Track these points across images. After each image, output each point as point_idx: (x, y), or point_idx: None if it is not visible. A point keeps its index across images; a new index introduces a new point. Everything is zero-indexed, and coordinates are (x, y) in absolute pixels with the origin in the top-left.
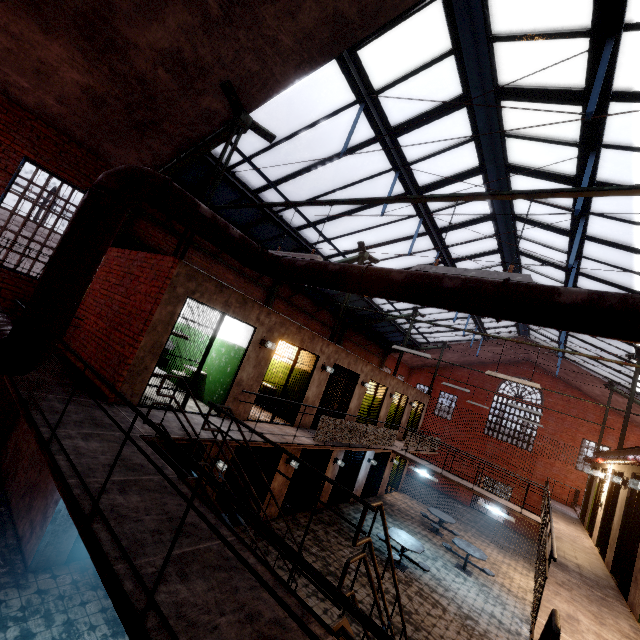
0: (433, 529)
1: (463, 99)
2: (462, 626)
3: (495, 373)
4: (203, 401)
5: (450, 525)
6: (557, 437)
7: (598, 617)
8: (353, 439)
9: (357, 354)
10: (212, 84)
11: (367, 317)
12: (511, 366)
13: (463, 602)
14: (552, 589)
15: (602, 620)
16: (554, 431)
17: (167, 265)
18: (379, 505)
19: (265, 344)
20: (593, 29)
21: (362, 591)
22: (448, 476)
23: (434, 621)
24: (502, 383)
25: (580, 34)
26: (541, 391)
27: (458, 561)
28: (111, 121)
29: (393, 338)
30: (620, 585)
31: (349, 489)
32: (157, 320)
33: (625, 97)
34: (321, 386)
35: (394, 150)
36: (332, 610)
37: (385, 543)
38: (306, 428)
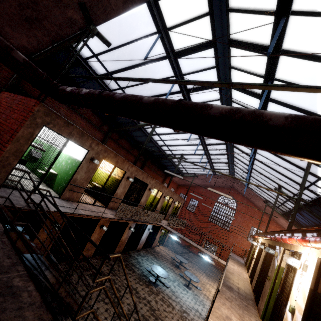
0: (176, 266)
1: (212, 43)
2: (180, 316)
3: (212, 189)
4: (53, 189)
5: (185, 264)
6: (241, 224)
7: (241, 316)
8: (139, 217)
9: (151, 175)
10: (73, 2)
11: (158, 156)
12: (225, 189)
13: (184, 304)
14: (222, 301)
15: (243, 318)
16: (240, 221)
17: (31, 104)
18: (118, 256)
19: (93, 160)
20: (276, 11)
21: (131, 298)
22: (186, 240)
23: (166, 314)
24: (220, 197)
25: (270, 13)
26: (236, 202)
27: (186, 282)
28: (9, 13)
29: (170, 169)
30: (256, 298)
31: (136, 243)
32: (20, 136)
33: (287, 53)
34: (125, 188)
35: (176, 65)
36: (111, 309)
37: (149, 272)
38: (114, 209)
